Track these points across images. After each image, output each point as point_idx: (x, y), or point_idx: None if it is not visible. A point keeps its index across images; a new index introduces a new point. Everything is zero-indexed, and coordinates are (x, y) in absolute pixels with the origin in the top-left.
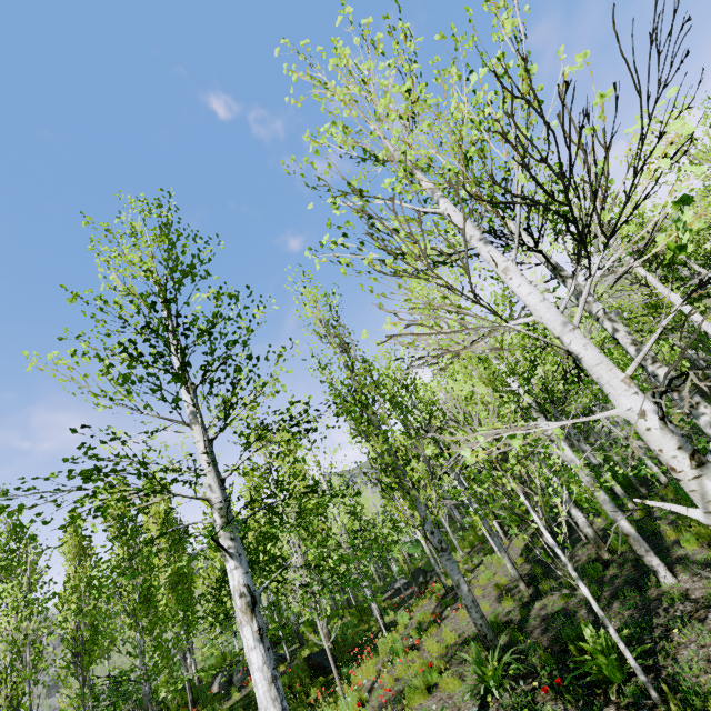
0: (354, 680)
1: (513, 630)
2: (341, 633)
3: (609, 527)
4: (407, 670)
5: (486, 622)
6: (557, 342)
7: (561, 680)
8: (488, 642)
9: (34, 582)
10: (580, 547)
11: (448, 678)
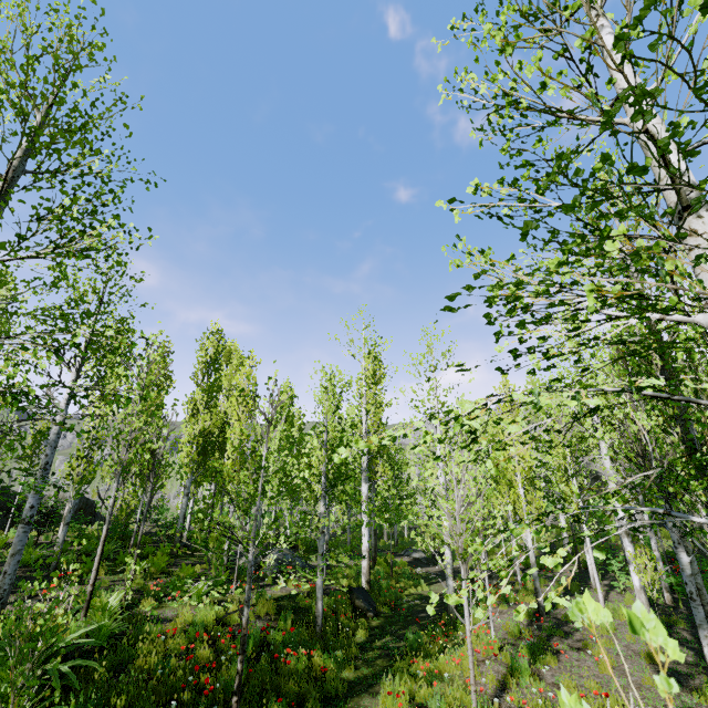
0: (443, 664)
1: None
2: (373, 579)
3: None
4: None
5: None
6: None
7: None
8: None
9: (150, 382)
10: None
11: None
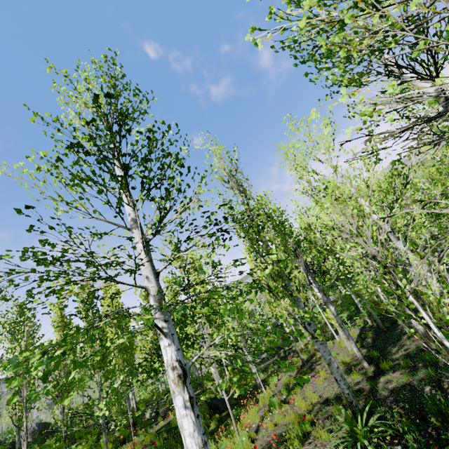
0: (243, 421)
1: (366, 397)
2: (228, 386)
3: (426, 325)
4: (282, 418)
5: (351, 392)
6: (416, 181)
7: (428, 446)
8: (353, 407)
9: (29, 344)
10: (406, 339)
11: (318, 429)
